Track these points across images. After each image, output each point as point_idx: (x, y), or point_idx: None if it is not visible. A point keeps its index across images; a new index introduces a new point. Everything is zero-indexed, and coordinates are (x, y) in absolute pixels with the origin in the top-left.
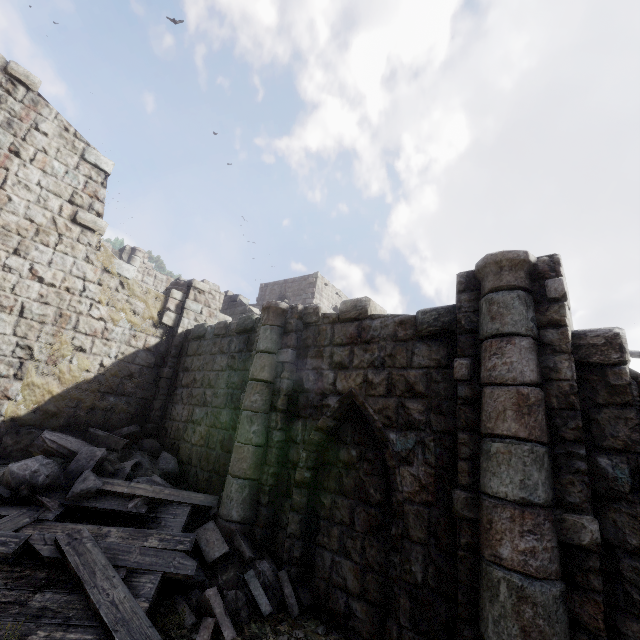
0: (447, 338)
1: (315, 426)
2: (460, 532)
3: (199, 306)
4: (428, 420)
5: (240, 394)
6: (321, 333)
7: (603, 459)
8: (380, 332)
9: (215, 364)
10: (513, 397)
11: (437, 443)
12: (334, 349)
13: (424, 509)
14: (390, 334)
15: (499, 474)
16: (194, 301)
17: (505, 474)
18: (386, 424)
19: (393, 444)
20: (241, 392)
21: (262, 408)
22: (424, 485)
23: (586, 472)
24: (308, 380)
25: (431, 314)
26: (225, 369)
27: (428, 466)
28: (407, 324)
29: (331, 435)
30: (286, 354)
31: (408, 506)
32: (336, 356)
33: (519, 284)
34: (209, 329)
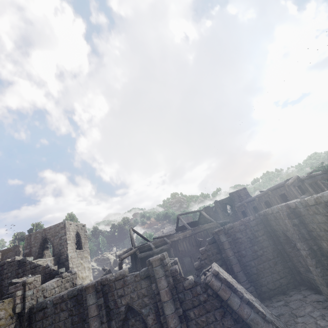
0: (148, 277)
1: (120, 320)
2: (164, 326)
3: (32, 291)
4: (150, 301)
5: (82, 324)
6: (111, 286)
7: (180, 295)
8: (131, 280)
9: (60, 318)
10: (165, 292)
11: (154, 306)
12: (117, 291)
13: (155, 325)
14: (134, 280)
15: (167, 310)
16: (29, 290)
17: (168, 309)
18: (140, 308)
19: (144, 312)
20: (82, 323)
21: (99, 326)
22: (154, 319)
23: (178, 300)
24: (111, 305)
25: (143, 272)
26: (68, 317)
27: (153, 314)
28: (137, 276)
29: (125, 319)
30: (101, 301)
31: (152, 327)
32: (119, 293)
33: (159, 264)
34: (49, 302)
